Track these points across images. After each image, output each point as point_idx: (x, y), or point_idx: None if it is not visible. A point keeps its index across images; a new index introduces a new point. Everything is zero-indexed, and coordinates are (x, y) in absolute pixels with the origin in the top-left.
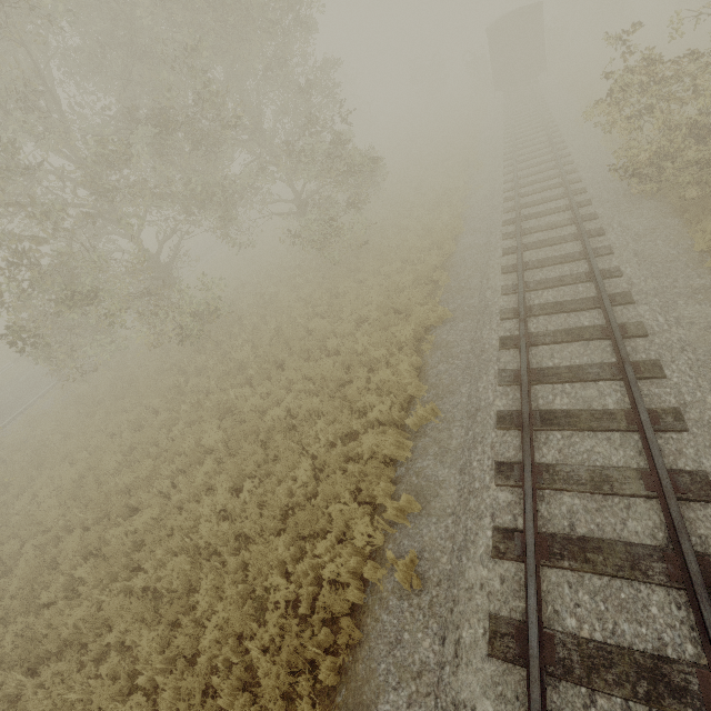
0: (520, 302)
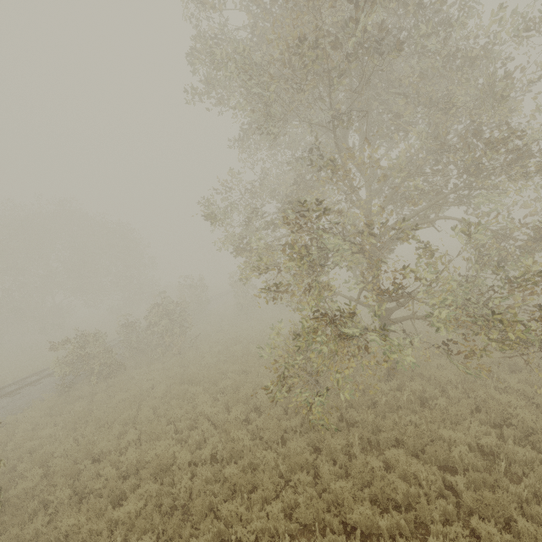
0: None
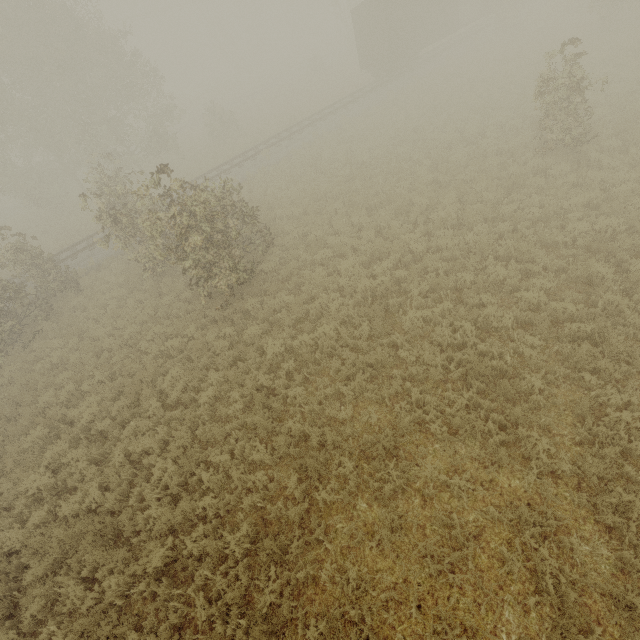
0: (55, 254)
